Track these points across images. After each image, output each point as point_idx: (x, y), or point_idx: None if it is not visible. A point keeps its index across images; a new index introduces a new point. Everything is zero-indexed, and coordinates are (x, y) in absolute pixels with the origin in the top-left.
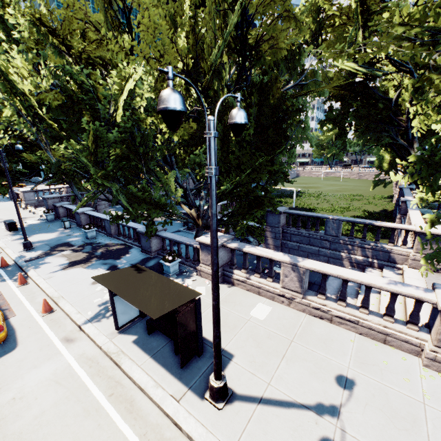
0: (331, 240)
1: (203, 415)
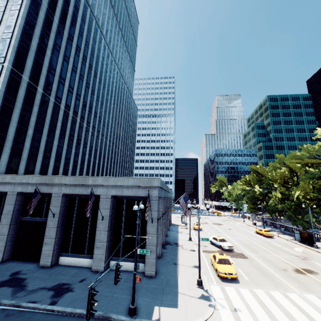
0: None
1: (312, 248)
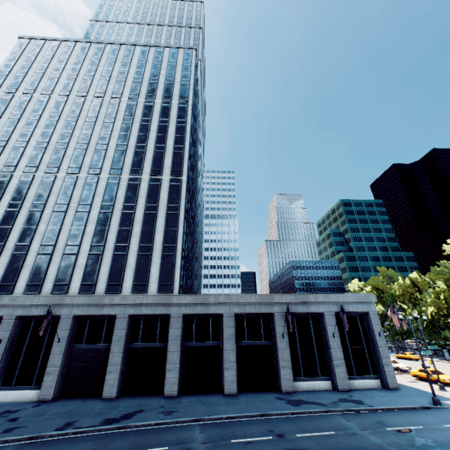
0: None
1: None
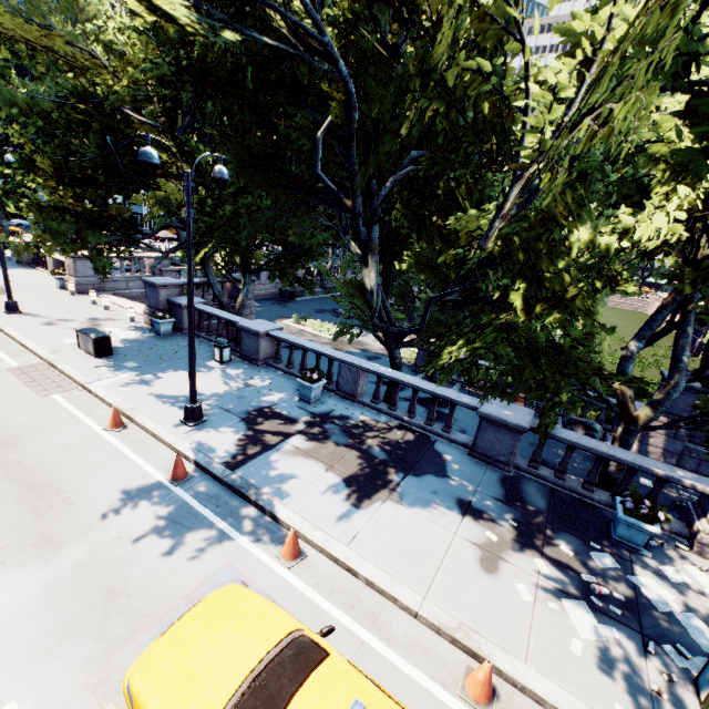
0: None
1: None
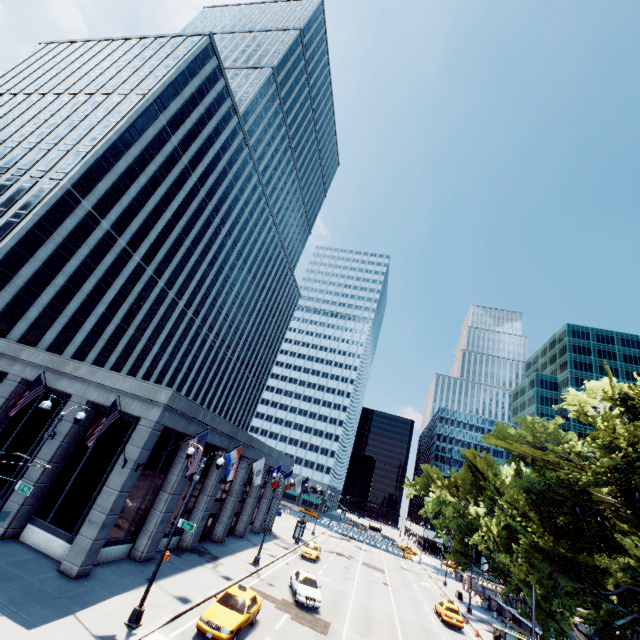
0: None
1: None
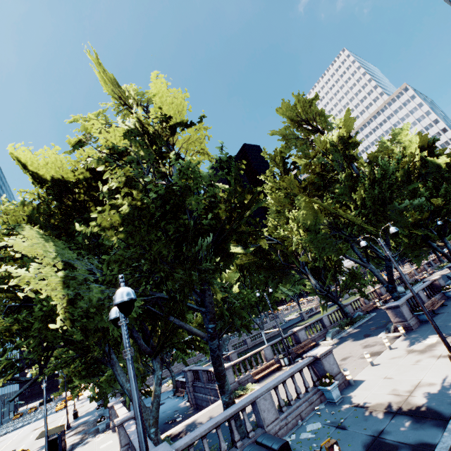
0: (203, 386)
1: None
